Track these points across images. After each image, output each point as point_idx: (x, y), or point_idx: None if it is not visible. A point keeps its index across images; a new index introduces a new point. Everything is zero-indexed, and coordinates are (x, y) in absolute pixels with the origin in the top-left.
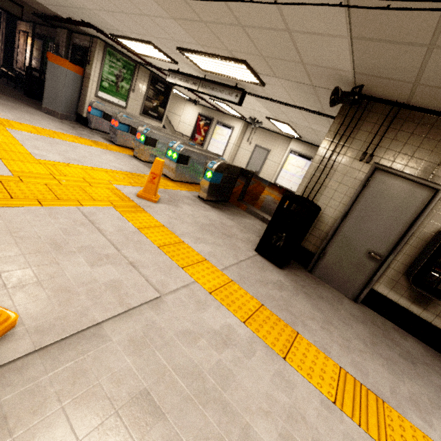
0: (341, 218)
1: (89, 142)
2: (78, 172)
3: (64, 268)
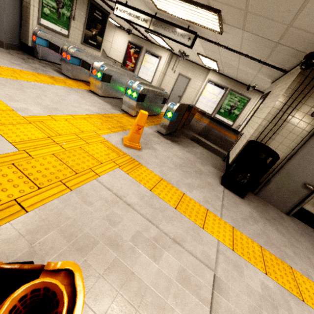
0: (287, 159)
1: (48, 78)
2: (66, 126)
3: (140, 276)
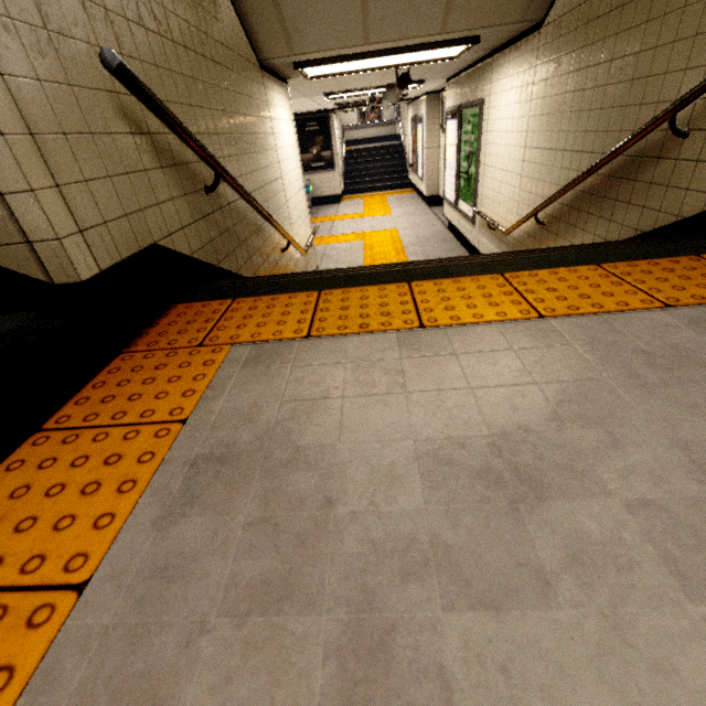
0: None
1: None
2: None
3: None
